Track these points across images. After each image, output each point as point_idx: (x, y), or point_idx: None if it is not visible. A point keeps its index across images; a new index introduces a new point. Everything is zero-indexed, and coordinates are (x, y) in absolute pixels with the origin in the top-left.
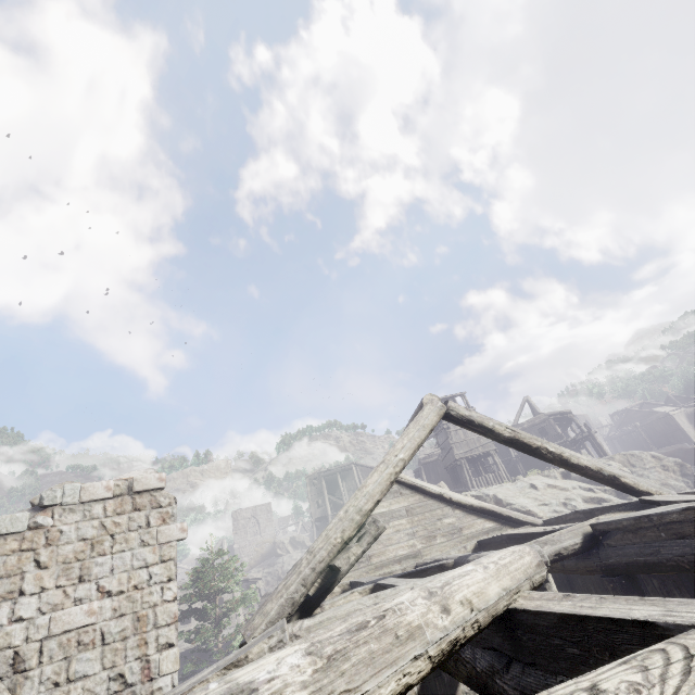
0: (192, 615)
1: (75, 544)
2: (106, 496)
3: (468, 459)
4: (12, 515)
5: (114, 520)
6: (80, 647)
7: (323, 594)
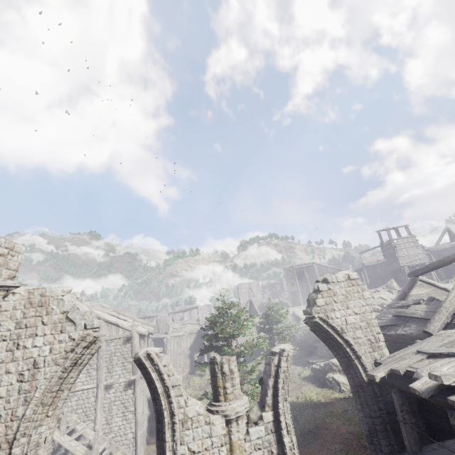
0: (267, 330)
1: (341, 296)
2: (344, 280)
3: (409, 267)
4: (322, 284)
5: (348, 289)
6: (356, 329)
7: (450, 323)
